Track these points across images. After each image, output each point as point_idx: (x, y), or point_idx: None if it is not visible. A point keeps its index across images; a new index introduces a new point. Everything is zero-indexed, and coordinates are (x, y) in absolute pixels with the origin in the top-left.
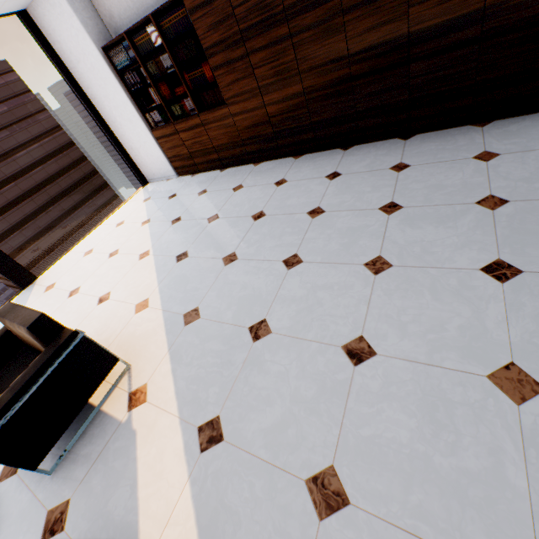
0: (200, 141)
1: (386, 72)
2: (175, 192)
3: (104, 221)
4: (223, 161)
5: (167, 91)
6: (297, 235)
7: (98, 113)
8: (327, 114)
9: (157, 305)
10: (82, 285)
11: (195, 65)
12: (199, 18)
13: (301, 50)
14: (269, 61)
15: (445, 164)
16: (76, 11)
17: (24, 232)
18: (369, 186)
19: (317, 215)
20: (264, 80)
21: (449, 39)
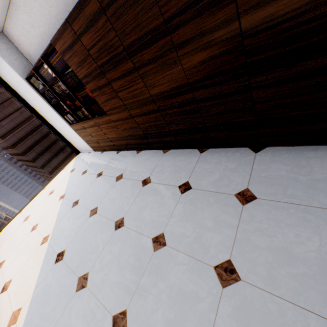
0: (99, 134)
1: (228, 97)
2: (87, 168)
3: (47, 186)
4: (117, 146)
5: (70, 103)
6: (135, 274)
7: (39, 114)
8: (181, 125)
9: (20, 324)
10: (6, 259)
11: (80, 88)
12: (69, 59)
13: (148, 79)
14: (125, 87)
15: (296, 210)
16: (4, 57)
17: (51, 151)
18: (211, 218)
19: (159, 247)
20: (127, 100)
21: (297, 67)
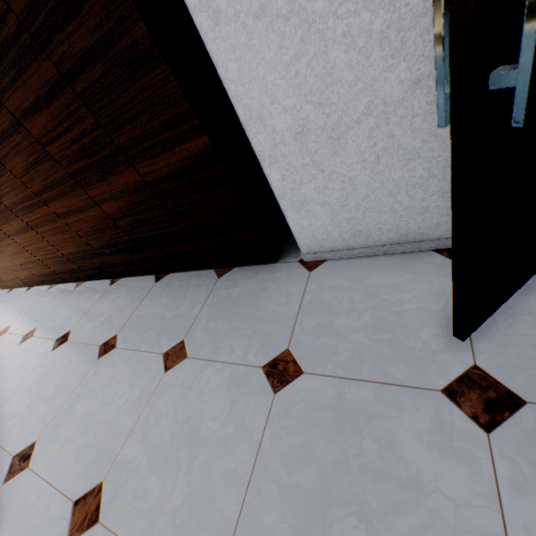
0: None
1: (86, 212)
2: None
3: None
4: (23, 280)
5: None
6: None
7: None
8: (70, 248)
9: None
10: None
11: None
12: None
13: None
14: None
15: (136, 359)
16: None
17: None
18: (57, 384)
19: None
20: None
21: (115, 181)
